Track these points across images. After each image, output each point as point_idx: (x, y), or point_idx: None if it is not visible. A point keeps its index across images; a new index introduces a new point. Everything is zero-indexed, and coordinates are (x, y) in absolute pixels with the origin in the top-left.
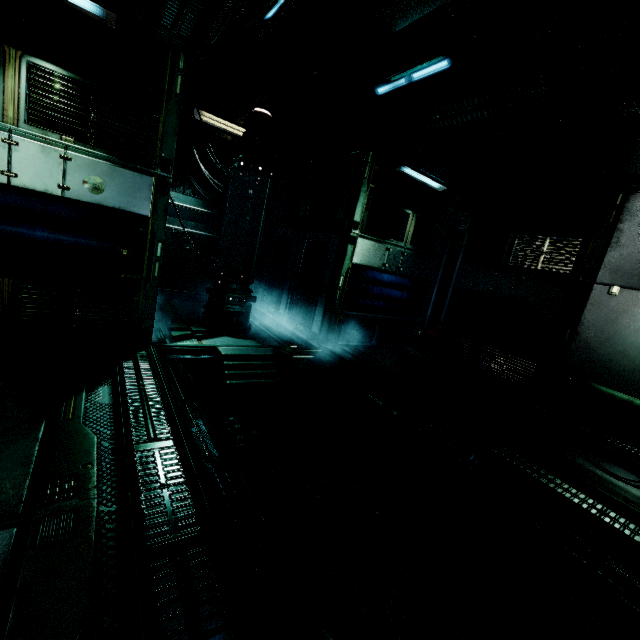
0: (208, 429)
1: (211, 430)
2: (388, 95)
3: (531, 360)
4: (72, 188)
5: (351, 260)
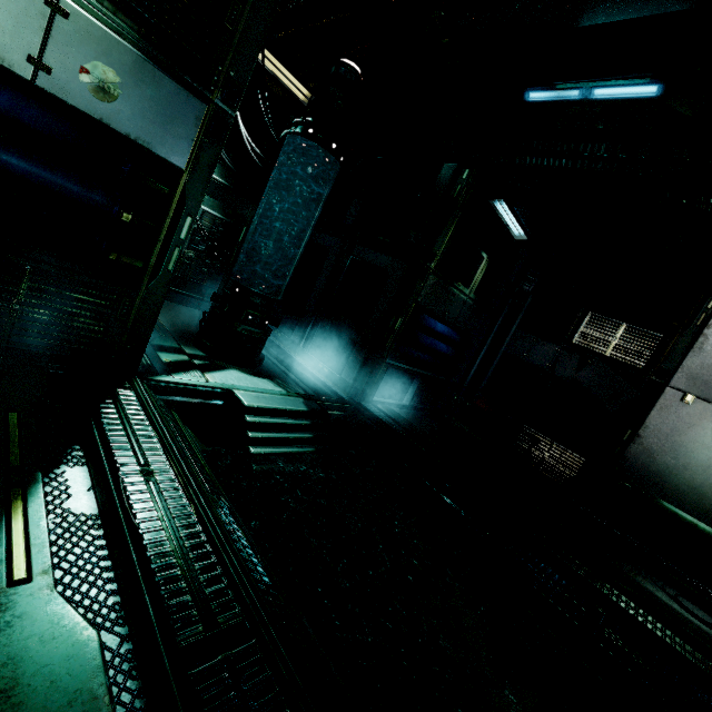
0: (261, 558)
1: (263, 558)
2: (542, 105)
3: (580, 454)
4: (55, 72)
5: (415, 299)
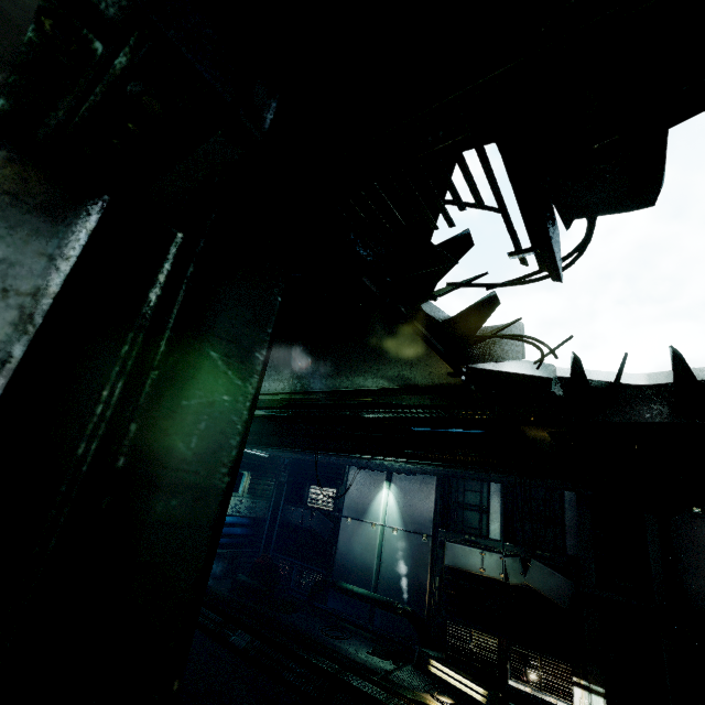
0: None
1: None
2: None
3: (319, 571)
4: None
5: None
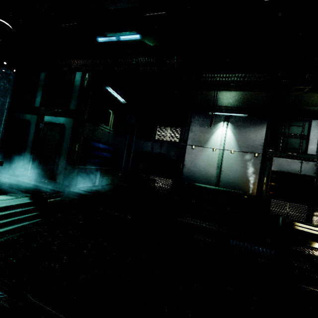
0: None
1: None
2: (105, 43)
3: (170, 179)
4: None
5: (82, 134)
